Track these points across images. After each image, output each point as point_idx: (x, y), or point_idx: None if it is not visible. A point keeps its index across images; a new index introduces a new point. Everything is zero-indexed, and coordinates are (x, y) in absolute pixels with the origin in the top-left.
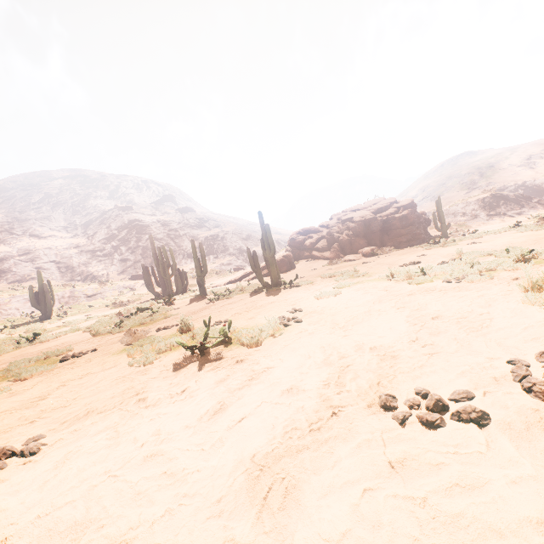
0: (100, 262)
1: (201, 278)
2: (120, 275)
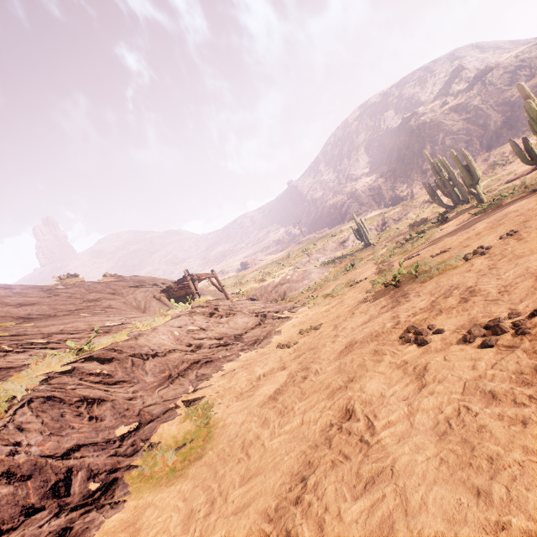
0: (402, 182)
1: (472, 187)
2: (422, 189)
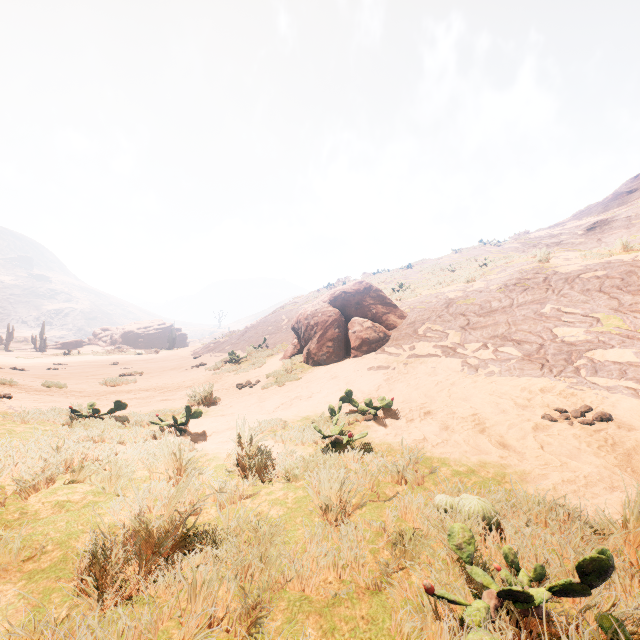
0: None
1: (8, 342)
2: None
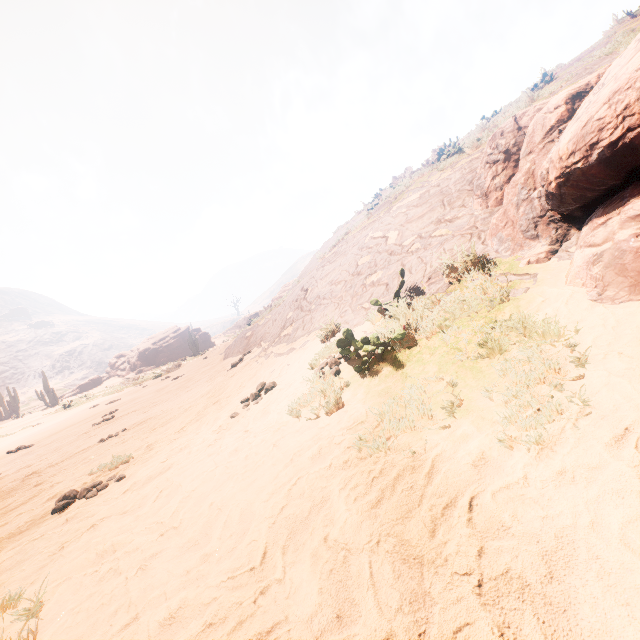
0: None
1: (15, 407)
2: None
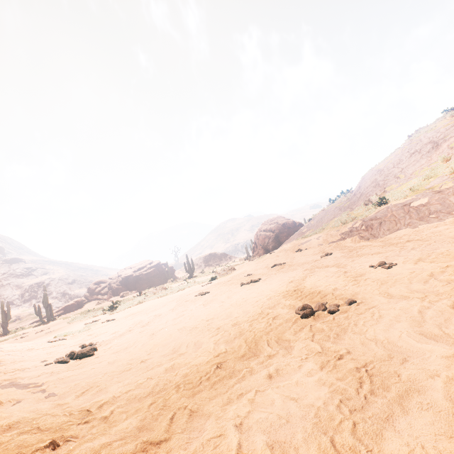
0: None
1: (5, 323)
2: None
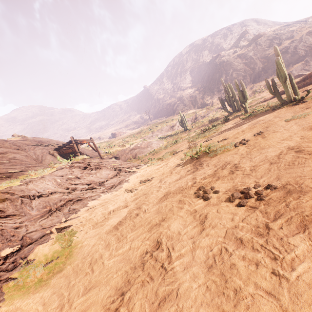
0: (208, 95)
1: (243, 103)
2: (218, 100)
